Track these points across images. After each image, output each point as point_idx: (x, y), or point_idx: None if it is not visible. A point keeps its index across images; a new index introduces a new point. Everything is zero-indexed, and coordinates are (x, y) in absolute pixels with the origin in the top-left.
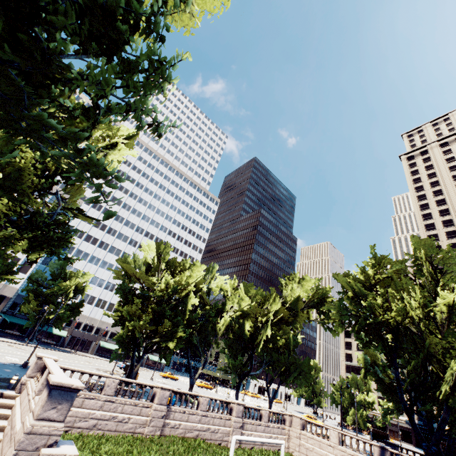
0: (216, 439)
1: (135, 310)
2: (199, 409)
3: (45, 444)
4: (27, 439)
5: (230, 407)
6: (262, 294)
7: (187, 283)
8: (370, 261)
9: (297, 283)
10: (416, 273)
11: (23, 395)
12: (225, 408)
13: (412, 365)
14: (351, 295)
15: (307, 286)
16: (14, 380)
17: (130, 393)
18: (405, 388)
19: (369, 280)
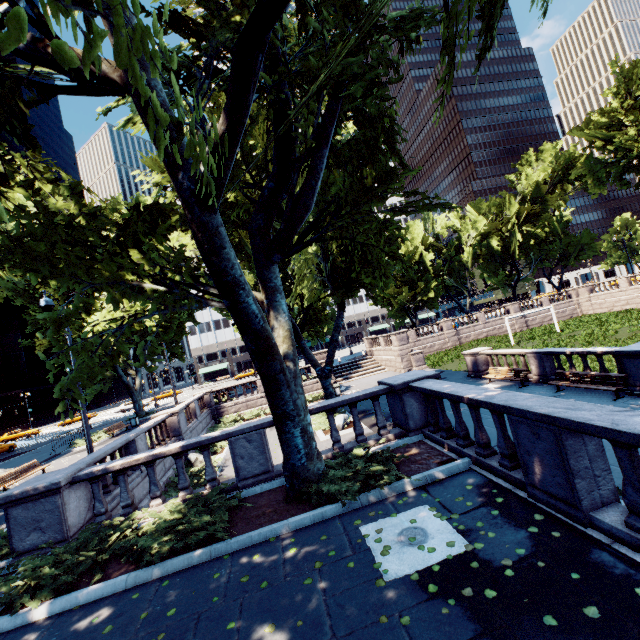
0: (504, 332)
1: (391, 290)
2: (479, 321)
3: (408, 352)
4: (401, 352)
5: (506, 310)
6: (494, 204)
7: (415, 248)
8: (608, 91)
9: (533, 162)
10: None
11: (376, 353)
12: None
13: None
14: (599, 143)
15: (549, 157)
16: (363, 353)
17: (425, 334)
18: None
19: (613, 116)
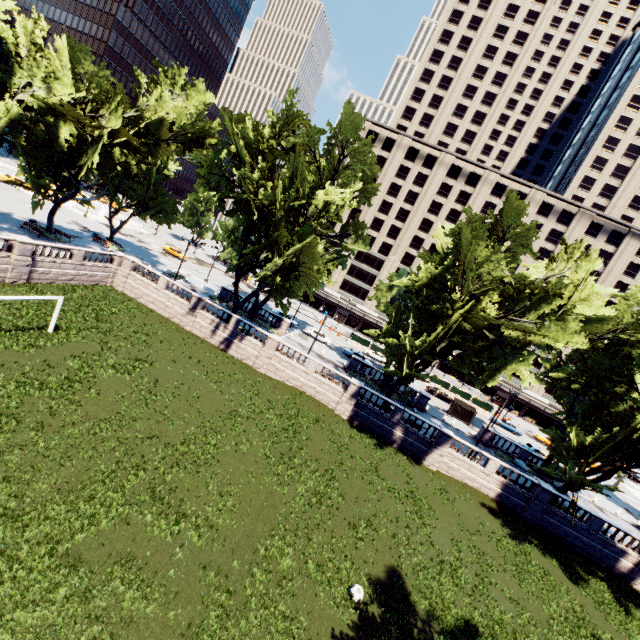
0: None
1: None
2: None
3: None
4: None
5: (10, 244)
6: (101, 85)
7: None
8: (273, 116)
9: (180, 88)
10: (323, 155)
11: None
12: (27, 232)
13: (250, 250)
14: (235, 151)
15: (196, 102)
16: None
17: None
18: (238, 264)
19: (259, 143)
